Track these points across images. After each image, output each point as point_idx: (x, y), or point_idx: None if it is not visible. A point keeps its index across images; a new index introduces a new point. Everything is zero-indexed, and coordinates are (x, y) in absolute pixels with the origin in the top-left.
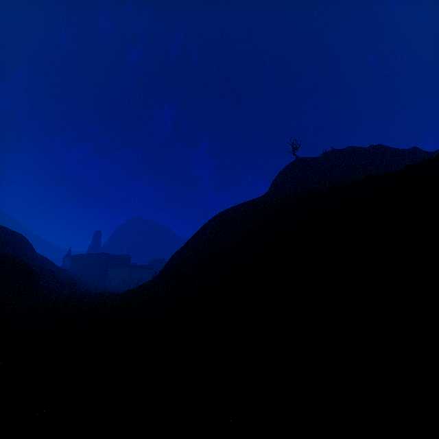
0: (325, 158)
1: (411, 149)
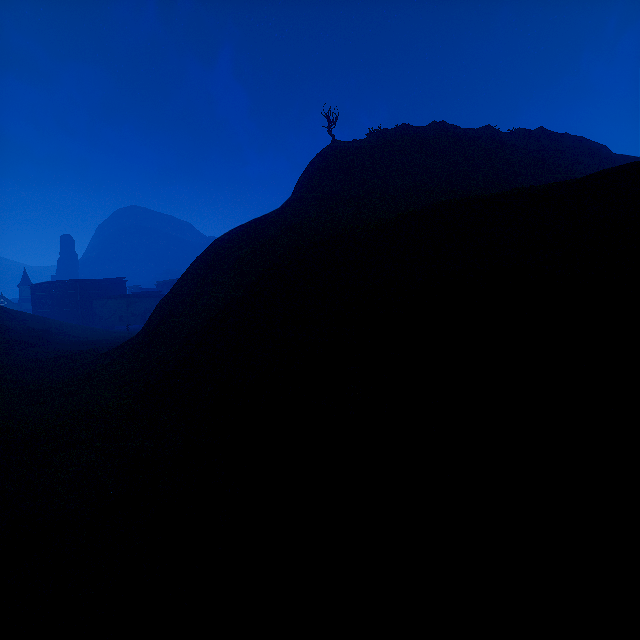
0: (367, 146)
1: (482, 131)
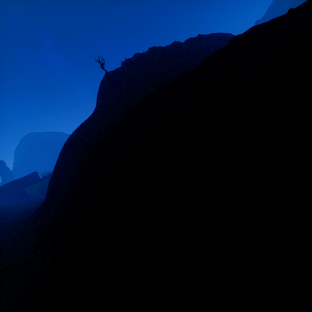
0: (122, 70)
1: (172, 45)
